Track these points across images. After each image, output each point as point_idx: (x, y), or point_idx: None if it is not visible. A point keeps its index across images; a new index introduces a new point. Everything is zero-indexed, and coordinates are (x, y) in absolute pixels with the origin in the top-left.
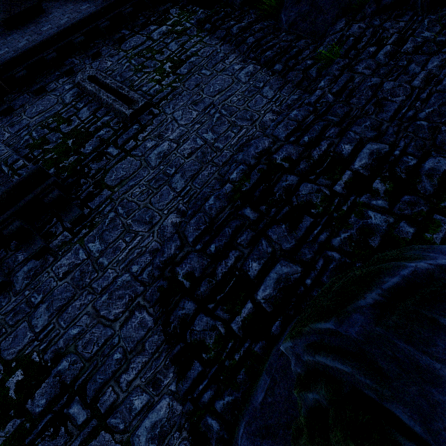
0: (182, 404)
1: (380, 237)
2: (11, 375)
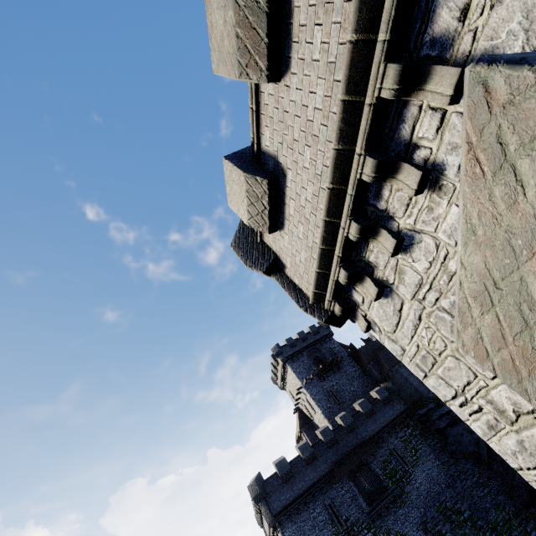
0: None
1: (467, 535)
2: (397, 534)
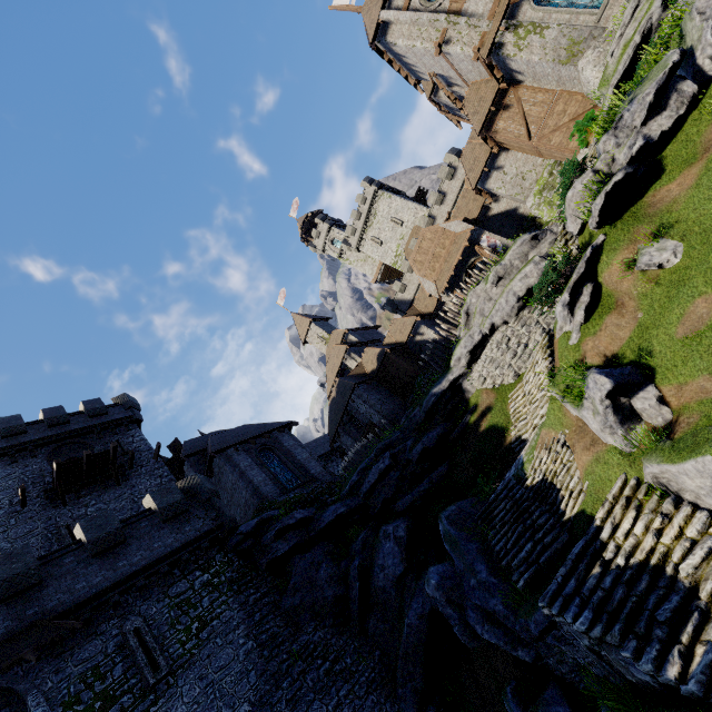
0: None
1: None
2: None
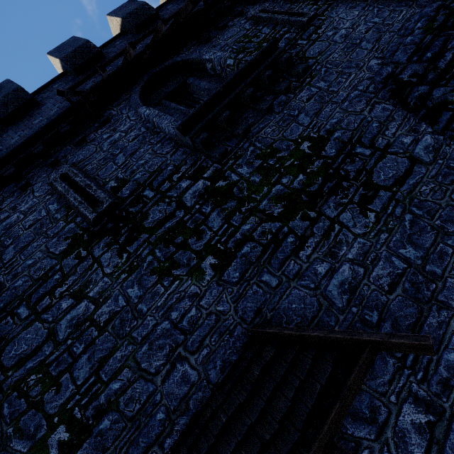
0: (442, 136)
1: None
2: (301, 145)
